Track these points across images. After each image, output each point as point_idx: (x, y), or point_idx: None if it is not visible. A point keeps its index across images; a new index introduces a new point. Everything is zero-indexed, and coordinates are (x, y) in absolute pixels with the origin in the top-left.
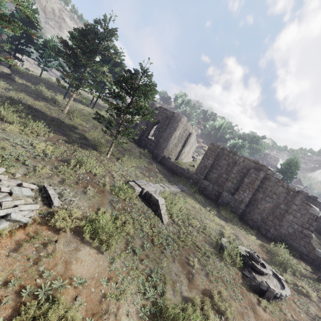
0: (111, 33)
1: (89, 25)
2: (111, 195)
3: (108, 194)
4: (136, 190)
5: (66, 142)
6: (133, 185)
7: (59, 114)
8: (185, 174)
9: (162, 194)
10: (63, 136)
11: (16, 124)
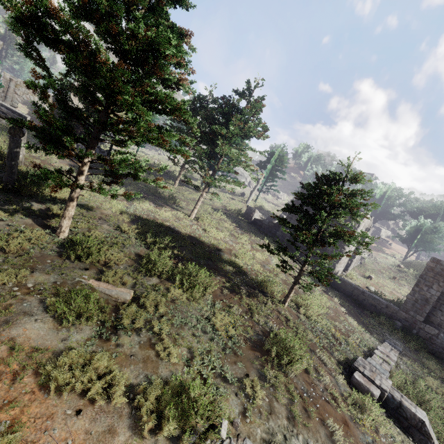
0: (262, 106)
1: (229, 100)
2: (359, 429)
3: (354, 429)
4: (376, 397)
5: (230, 289)
6: (366, 385)
7: (189, 224)
8: (383, 309)
9: (395, 381)
10: (220, 276)
11: (178, 281)
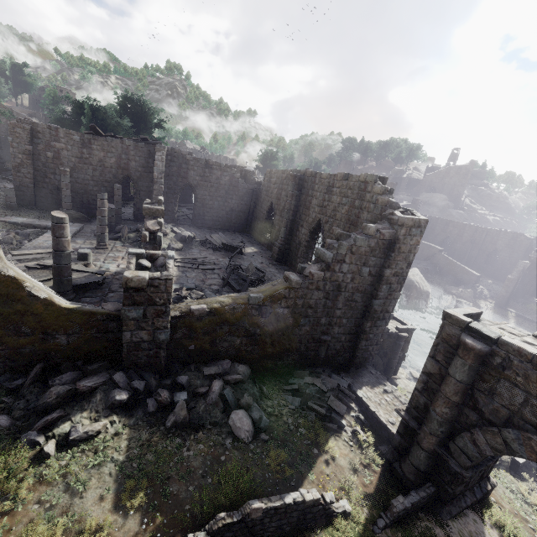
0: None
1: None
2: None
3: None
4: None
5: None
6: None
7: None
8: None
9: None
10: None
11: None
